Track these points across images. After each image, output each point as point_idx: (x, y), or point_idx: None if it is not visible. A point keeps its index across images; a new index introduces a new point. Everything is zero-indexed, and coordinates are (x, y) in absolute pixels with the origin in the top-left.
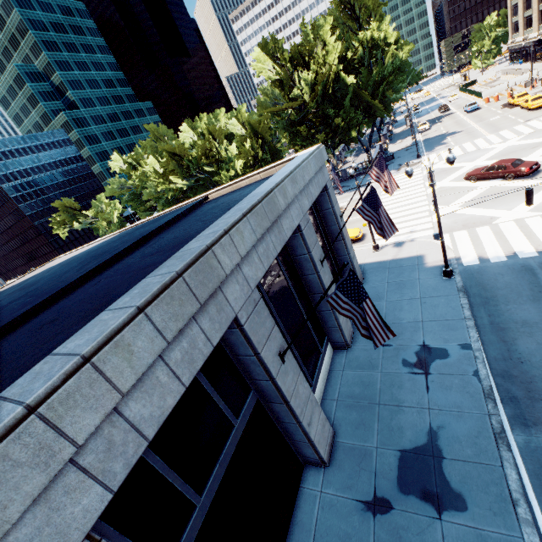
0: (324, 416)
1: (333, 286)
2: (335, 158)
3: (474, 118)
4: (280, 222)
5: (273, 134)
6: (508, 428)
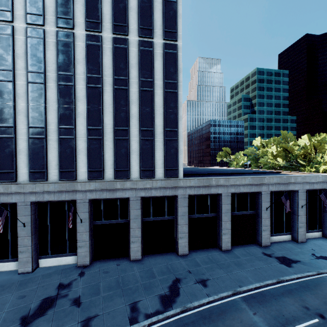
0: (269, 237)
1: (303, 218)
2: None
3: None
4: (289, 185)
5: None
6: (325, 275)
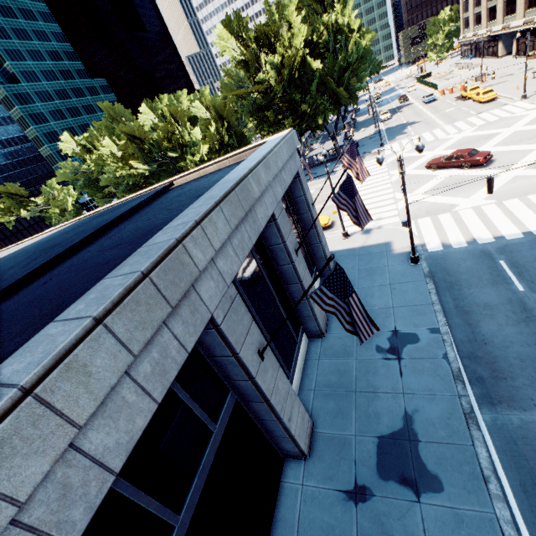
0: (303, 408)
1: (307, 276)
2: (302, 145)
3: (431, 109)
4: (255, 211)
5: (238, 118)
6: (476, 407)
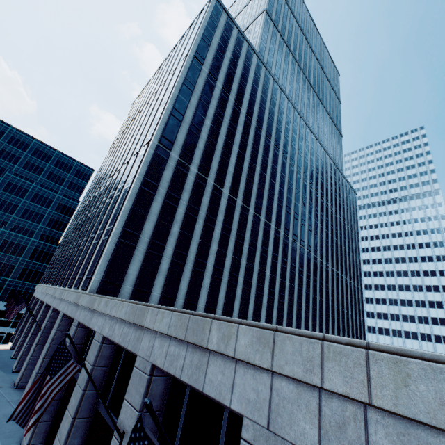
0: None
1: None
2: None
3: None
4: (209, 361)
5: None
6: None
